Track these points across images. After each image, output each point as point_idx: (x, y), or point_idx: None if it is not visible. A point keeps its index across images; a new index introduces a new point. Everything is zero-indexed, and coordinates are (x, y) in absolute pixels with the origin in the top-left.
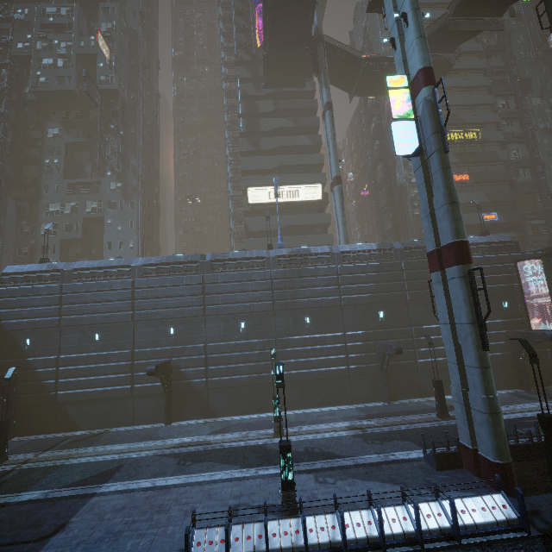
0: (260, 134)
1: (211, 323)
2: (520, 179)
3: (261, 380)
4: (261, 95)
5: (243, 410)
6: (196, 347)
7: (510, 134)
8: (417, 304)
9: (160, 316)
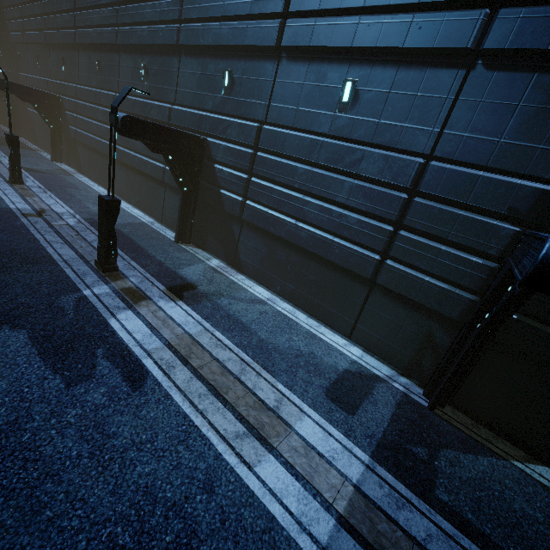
0: None
1: (82, 58)
2: None
3: (102, 148)
4: None
5: (95, 176)
6: (71, 86)
7: None
8: (299, 62)
9: (56, 40)
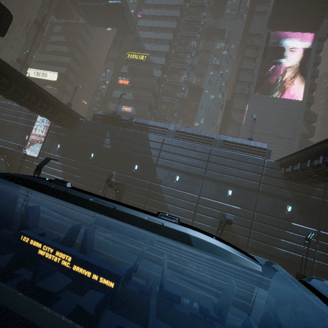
0: (52, 44)
1: None
2: (179, 95)
3: None
4: (59, 23)
5: None
6: None
7: (192, 66)
8: None
9: None
